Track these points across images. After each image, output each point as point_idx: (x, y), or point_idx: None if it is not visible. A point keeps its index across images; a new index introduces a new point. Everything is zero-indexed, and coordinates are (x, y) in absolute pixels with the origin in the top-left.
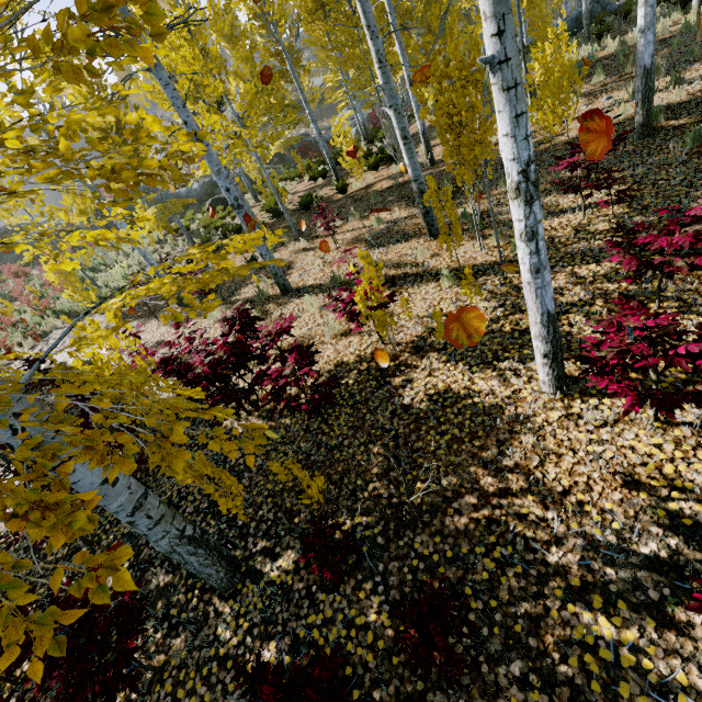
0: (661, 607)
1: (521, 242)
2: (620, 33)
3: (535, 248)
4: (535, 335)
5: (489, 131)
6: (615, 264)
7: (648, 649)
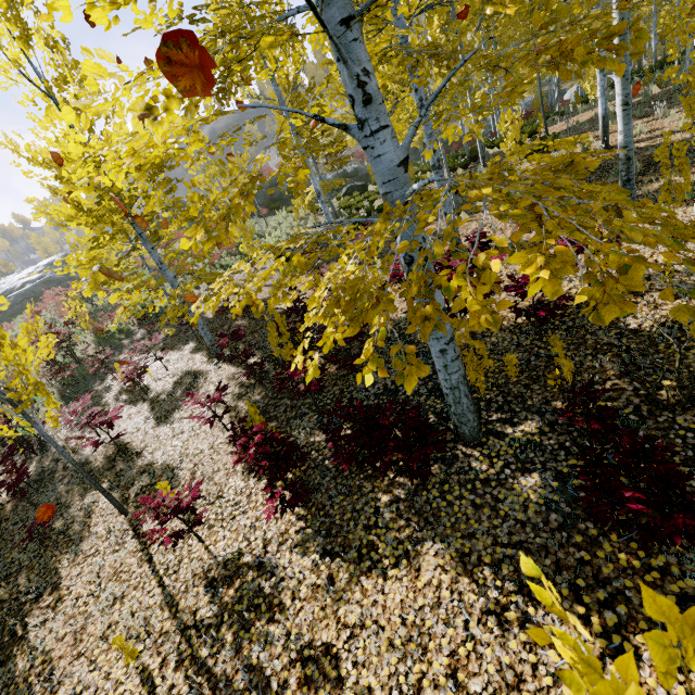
0: None
1: None
2: None
3: None
4: None
5: None
6: None
7: None
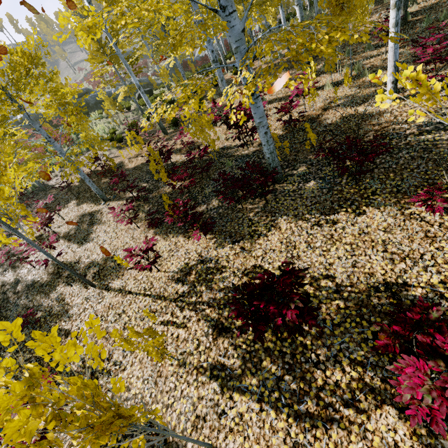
0: (444, 128)
1: (392, 29)
2: None
3: (397, 30)
4: (390, 73)
5: (355, 7)
6: None
7: (443, 135)
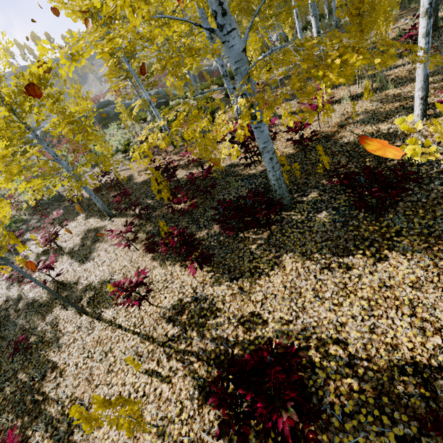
0: None
1: (422, 39)
2: None
3: (428, 40)
4: (418, 88)
5: (377, 15)
6: (435, 78)
7: None
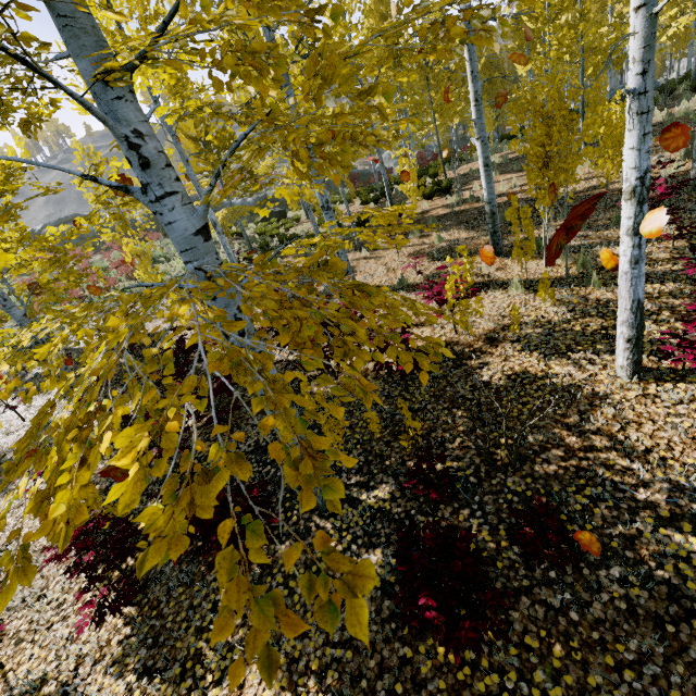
0: None
1: (626, 237)
2: (665, 106)
3: (638, 242)
4: (622, 321)
5: (576, 161)
6: (679, 285)
7: None
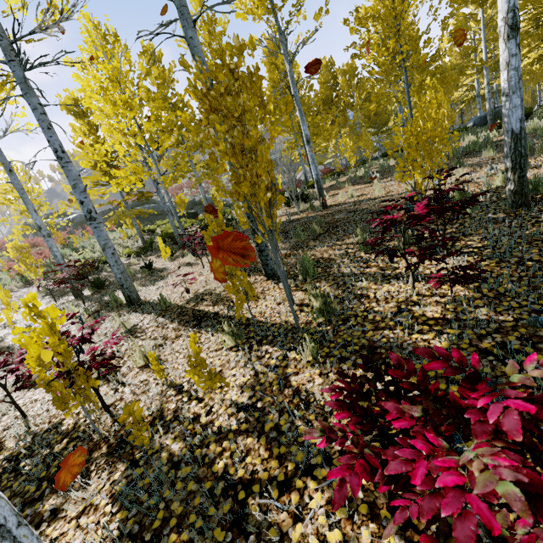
0: None
1: None
2: None
3: None
4: None
5: (256, 167)
6: None
7: None
